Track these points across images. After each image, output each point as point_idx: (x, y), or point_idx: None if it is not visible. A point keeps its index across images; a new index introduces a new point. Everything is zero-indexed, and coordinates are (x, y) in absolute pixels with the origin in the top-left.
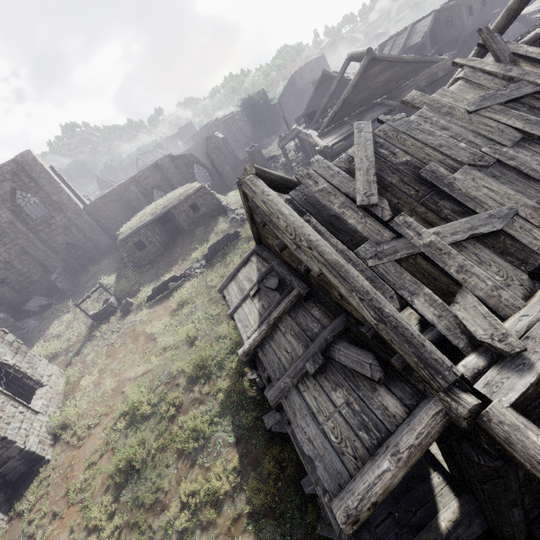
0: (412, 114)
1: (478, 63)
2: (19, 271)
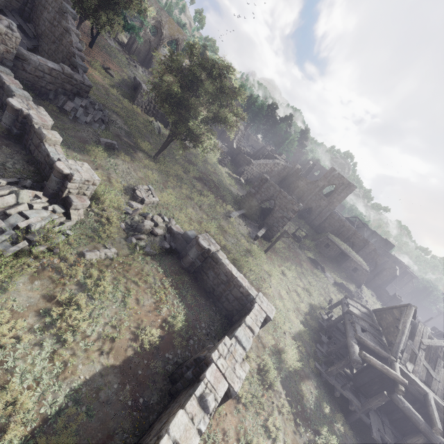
0: None
1: None
2: (294, 191)
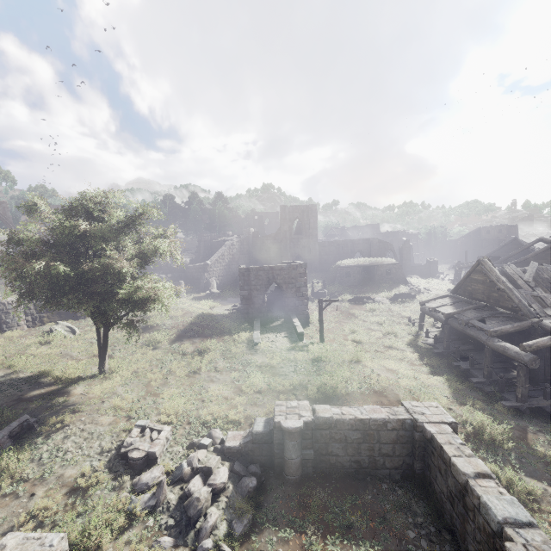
0: None
1: None
2: (270, 255)
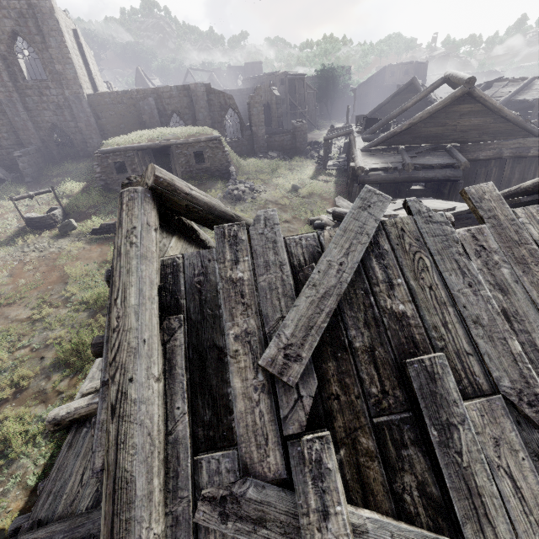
0: (475, 180)
1: None
2: None
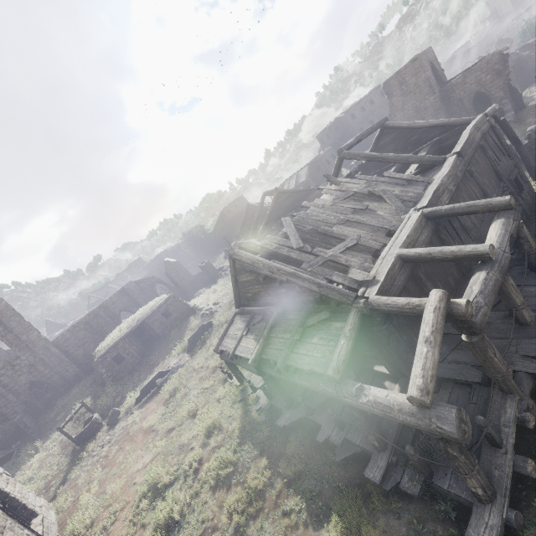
0: None
1: (328, 187)
2: None
